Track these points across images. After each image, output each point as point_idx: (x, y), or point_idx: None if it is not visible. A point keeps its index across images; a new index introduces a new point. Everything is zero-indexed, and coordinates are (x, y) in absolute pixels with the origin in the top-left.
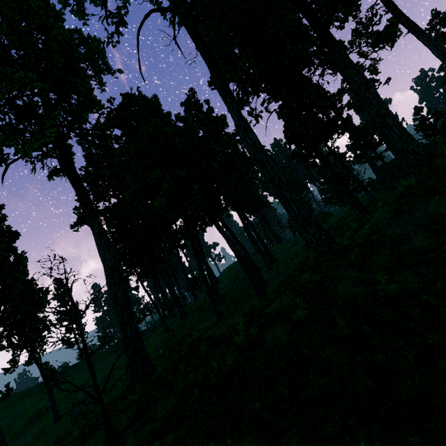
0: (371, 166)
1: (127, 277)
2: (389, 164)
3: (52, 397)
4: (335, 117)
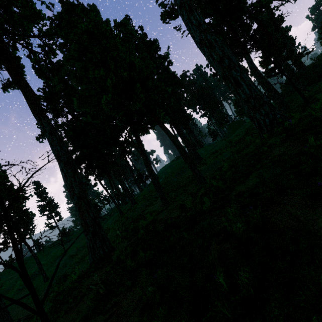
0: (287, 72)
1: (87, 176)
2: (297, 74)
3: (40, 265)
4: (256, 29)
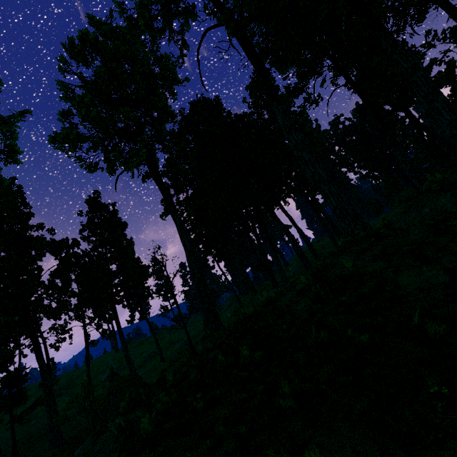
0: None
1: (205, 257)
2: None
3: (158, 345)
4: None
